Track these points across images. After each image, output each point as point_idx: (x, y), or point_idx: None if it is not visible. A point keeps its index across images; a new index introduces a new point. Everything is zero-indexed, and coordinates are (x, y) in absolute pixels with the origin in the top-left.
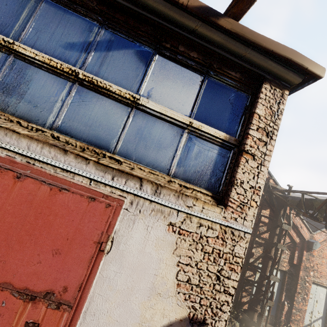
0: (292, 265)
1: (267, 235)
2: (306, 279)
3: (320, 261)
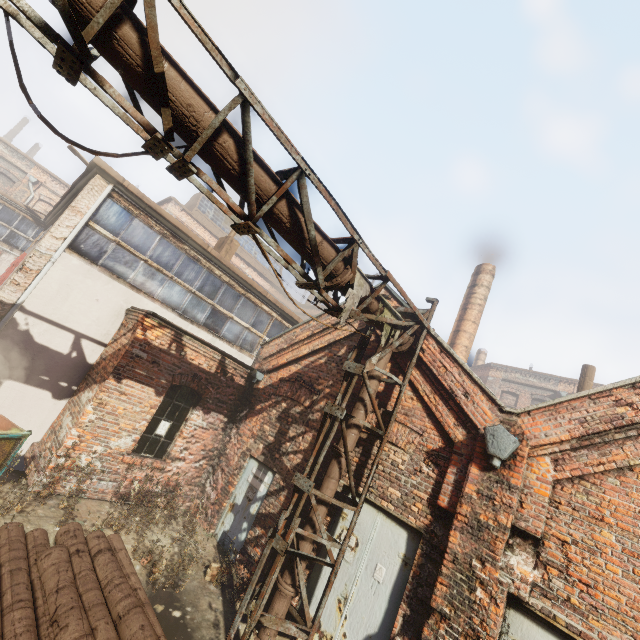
0: (442, 515)
1: (374, 419)
2: (478, 572)
3: (579, 532)
